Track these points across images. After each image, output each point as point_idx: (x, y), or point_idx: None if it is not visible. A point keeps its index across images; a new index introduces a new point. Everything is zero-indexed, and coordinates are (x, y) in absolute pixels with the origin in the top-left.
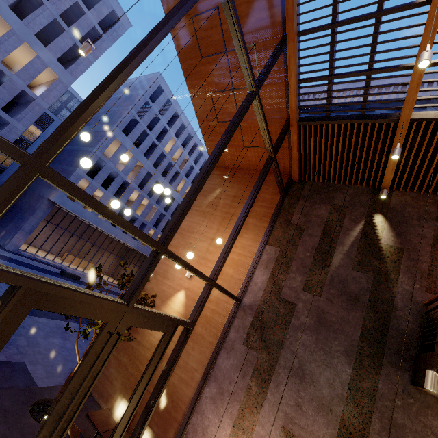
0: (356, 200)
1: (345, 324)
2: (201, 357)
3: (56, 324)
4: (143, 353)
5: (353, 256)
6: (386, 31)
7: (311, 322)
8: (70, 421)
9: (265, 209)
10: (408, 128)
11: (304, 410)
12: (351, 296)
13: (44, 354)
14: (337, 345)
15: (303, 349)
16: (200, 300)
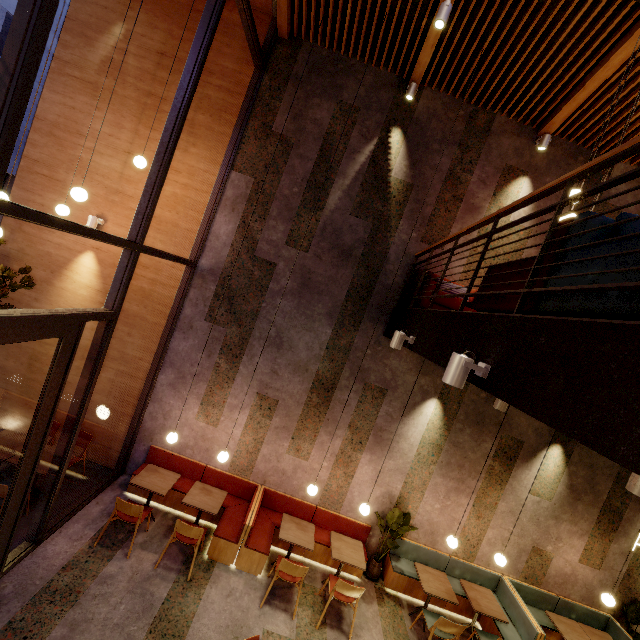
0: (373, 97)
1: (333, 284)
2: (146, 343)
3: None
4: (44, 352)
5: (355, 194)
6: None
7: (294, 285)
8: None
9: (226, 95)
10: None
11: (281, 375)
12: (344, 250)
13: None
14: (320, 308)
15: (282, 317)
16: (120, 276)
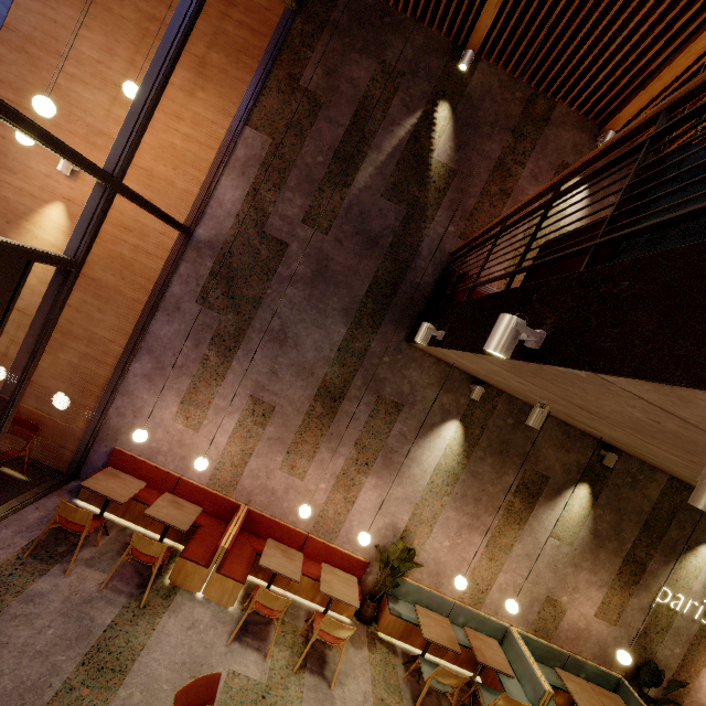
0: (422, 62)
1: (353, 275)
2: (120, 323)
3: None
4: None
5: (389, 173)
6: None
7: (307, 272)
8: None
9: (248, 33)
10: None
11: (281, 377)
12: (370, 238)
13: None
14: (335, 303)
15: (290, 308)
16: (88, 216)
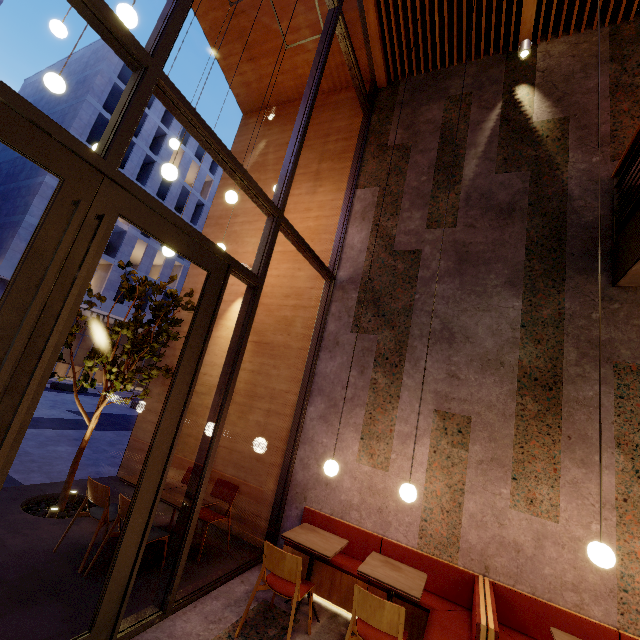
0: (483, 78)
1: (501, 247)
2: (291, 373)
3: (56, 433)
4: (199, 402)
5: (494, 155)
6: None
7: (449, 265)
8: (36, 365)
9: (343, 142)
10: None
11: (463, 378)
12: (502, 209)
13: (40, 462)
14: (493, 280)
15: (444, 303)
16: (264, 243)
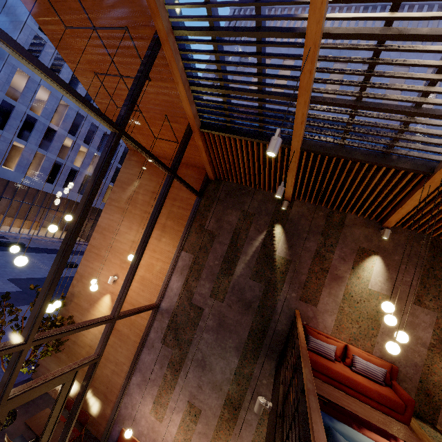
0: (263, 207)
1: (239, 326)
2: (128, 354)
3: None
4: (79, 351)
5: (252, 266)
6: (268, 56)
7: (214, 324)
8: None
9: (182, 210)
10: (302, 151)
11: (204, 390)
12: (246, 303)
13: None
14: (230, 343)
15: (206, 346)
16: (104, 335)
